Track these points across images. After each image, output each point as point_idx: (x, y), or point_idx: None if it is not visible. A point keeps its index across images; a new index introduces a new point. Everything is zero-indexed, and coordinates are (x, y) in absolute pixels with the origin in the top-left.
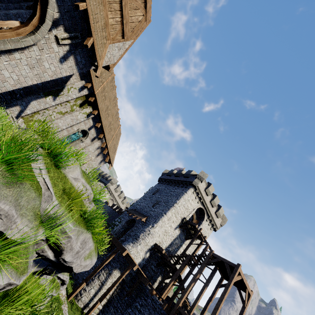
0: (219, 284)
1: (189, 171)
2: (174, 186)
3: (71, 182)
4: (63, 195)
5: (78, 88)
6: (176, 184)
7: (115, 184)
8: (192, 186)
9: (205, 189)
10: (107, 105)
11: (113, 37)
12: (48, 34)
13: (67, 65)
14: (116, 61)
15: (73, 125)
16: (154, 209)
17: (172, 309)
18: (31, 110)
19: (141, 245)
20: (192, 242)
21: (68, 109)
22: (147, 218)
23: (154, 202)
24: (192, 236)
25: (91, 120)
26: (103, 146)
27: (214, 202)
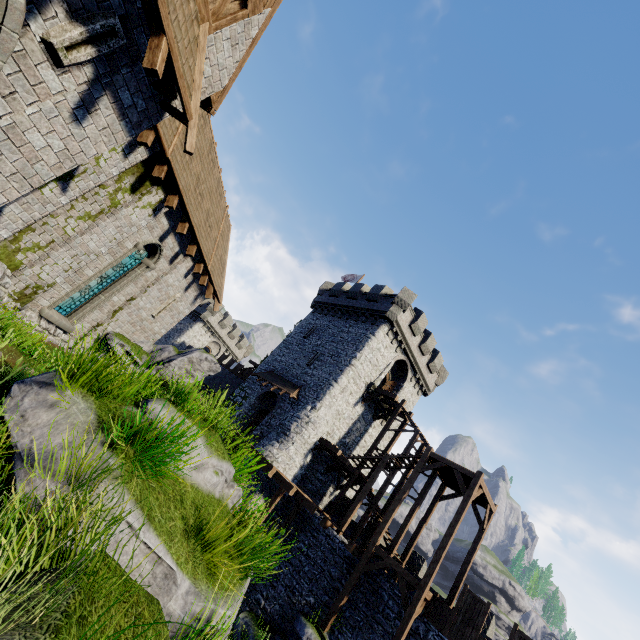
0: (439, 495)
1: (378, 288)
2: (348, 320)
3: (191, 483)
4: (191, 542)
5: (120, 148)
6: (352, 316)
7: (219, 312)
8: (385, 321)
9: (411, 324)
10: (196, 172)
11: (215, 7)
12: (20, 38)
13: (97, 125)
14: (228, 81)
15: (123, 238)
16: (311, 371)
17: (365, 552)
18: (10, 227)
19: (296, 445)
20: (388, 428)
21: (103, 204)
22: (300, 391)
23: (309, 355)
24: (386, 413)
25: (164, 217)
26: (198, 270)
27: (426, 346)
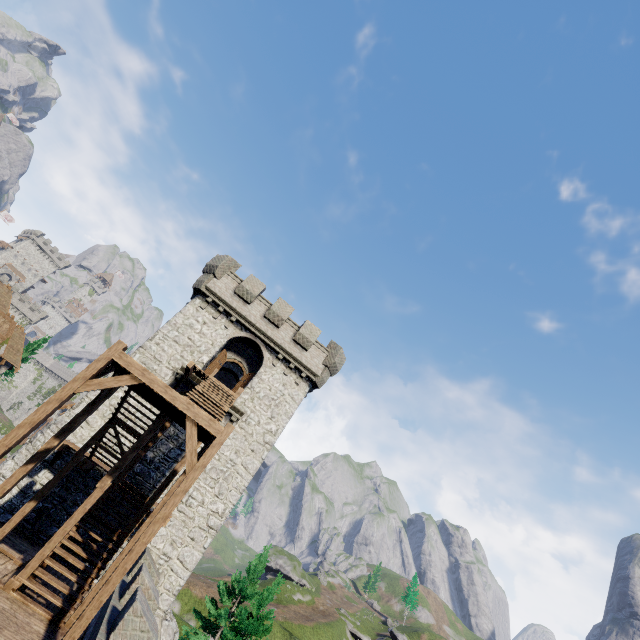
0: None
1: None
2: None
3: None
4: None
5: None
6: None
7: None
8: (197, 295)
9: (235, 289)
10: None
11: None
12: None
13: None
14: None
15: None
16: None
17: None
18: None
19: (17, 458)
20: None
21: None
22: None
23: None
24: None
25: None
26: None
27: (273, 312)
